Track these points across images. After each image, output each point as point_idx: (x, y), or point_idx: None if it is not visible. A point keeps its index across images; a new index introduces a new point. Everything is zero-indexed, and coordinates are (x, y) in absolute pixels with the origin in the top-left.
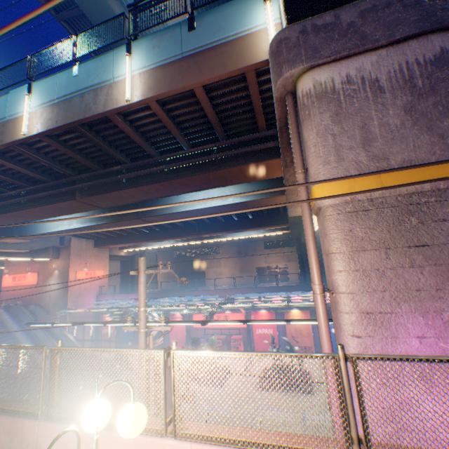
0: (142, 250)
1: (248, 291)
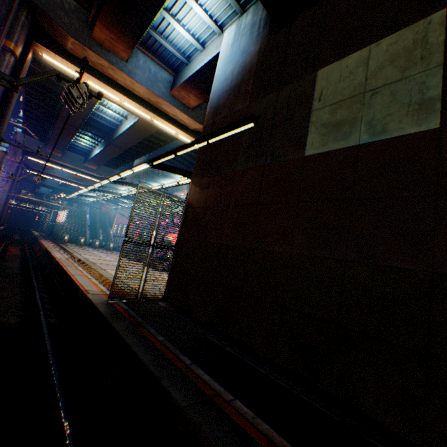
0: None
1: None
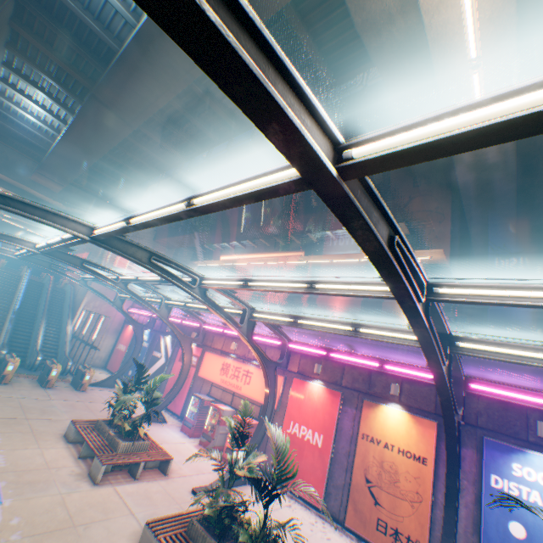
0: (225, 277)
1: (301, 334)
